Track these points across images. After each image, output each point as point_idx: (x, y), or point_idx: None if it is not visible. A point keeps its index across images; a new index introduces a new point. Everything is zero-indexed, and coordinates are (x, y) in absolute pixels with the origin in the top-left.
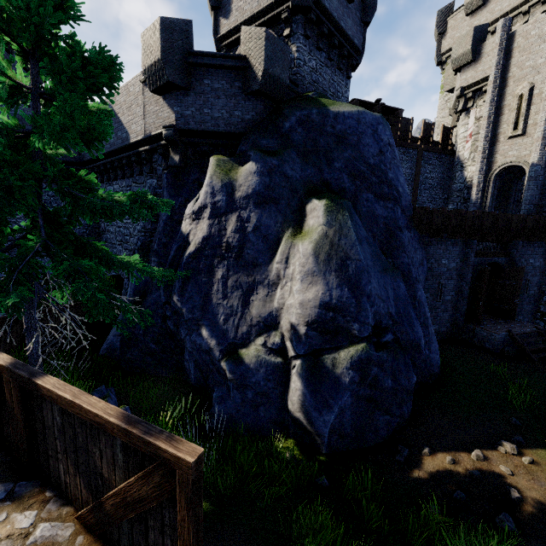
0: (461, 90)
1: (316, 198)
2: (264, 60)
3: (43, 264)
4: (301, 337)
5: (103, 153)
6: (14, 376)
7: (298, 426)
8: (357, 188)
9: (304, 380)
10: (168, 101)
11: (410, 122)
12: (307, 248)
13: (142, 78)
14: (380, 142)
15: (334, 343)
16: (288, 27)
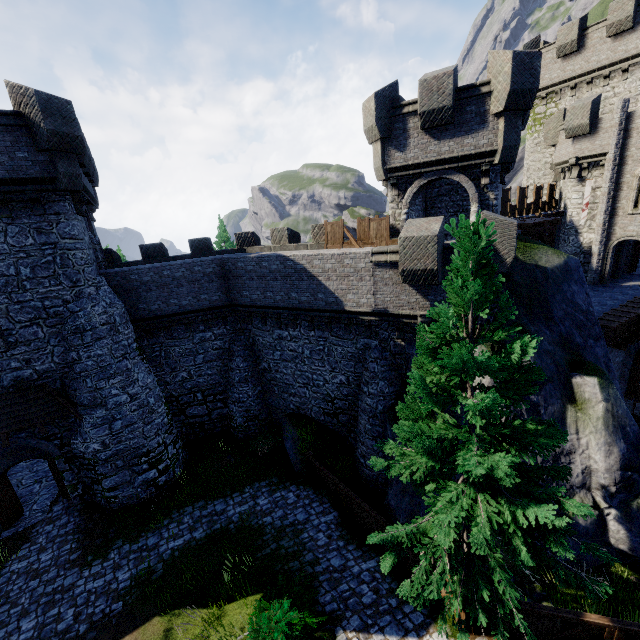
0: (576, 159)
1: (585, 375)
2: (515, 250)
3: (196, 413)
4: (613, 494)
5: (285, 307)
6: (625, 630)
7: (620, 553)
8: (584, 339)
9: (623, 524)
10: (418, 289)
11: (525, 190)
12: (597, 424)
13: (376, 260)
14: (583, 284)
15: (633, 492)
16: (486, 177)
